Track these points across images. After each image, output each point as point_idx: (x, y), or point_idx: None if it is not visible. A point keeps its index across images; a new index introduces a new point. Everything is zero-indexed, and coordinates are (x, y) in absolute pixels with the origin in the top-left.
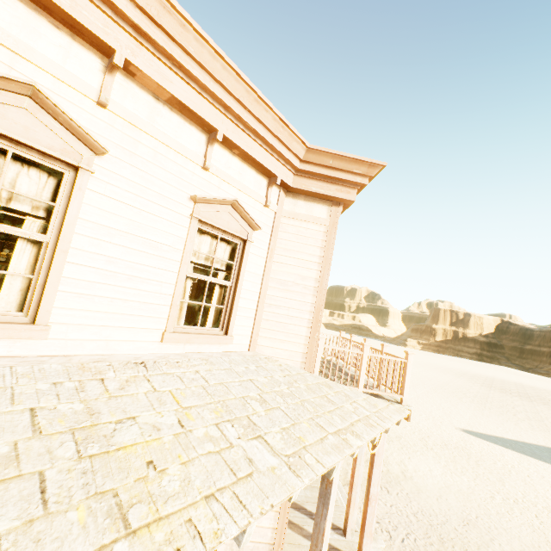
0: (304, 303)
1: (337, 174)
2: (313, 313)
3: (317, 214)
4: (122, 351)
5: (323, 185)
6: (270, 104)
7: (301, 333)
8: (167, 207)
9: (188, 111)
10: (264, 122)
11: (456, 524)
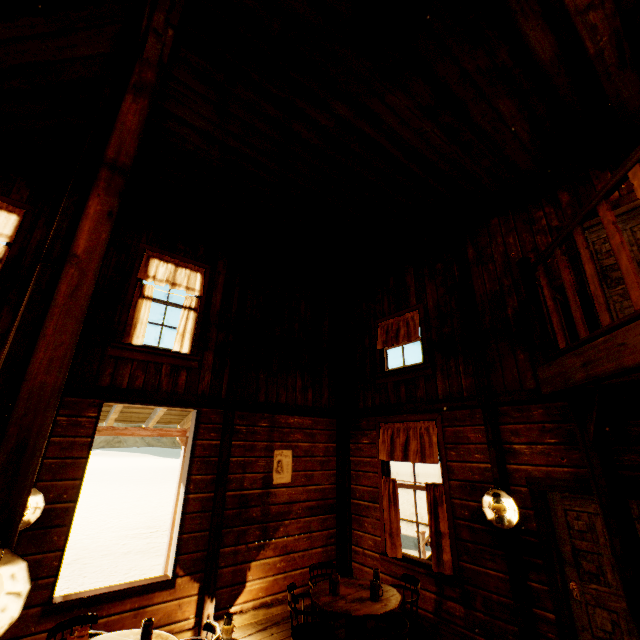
0: None
1: None
2: None
3: None
4: None
5: None
6: None
7: None
8: None
9: None
10: None
11: None
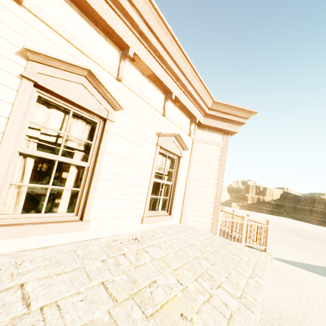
0: (210, 193)
1: (229, 117)
2: (215, 199)
3: (215, 140)
4: (123, 232)
5: (220, 123)
6: (200, 77)
7: (209, 211)
8: (146, 140)
9: (158, 82)
10: (195, 87)
11: (286, 318)
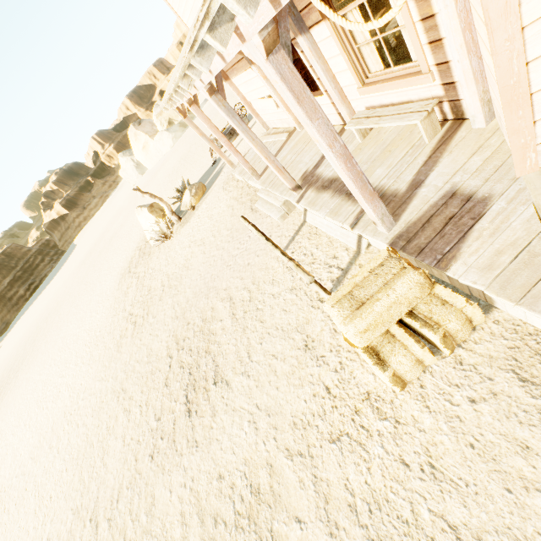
0: None
1: None
2: None
3: None
4: None
5: None
6: None
7: None
8: None
9: None
10: None
11: None
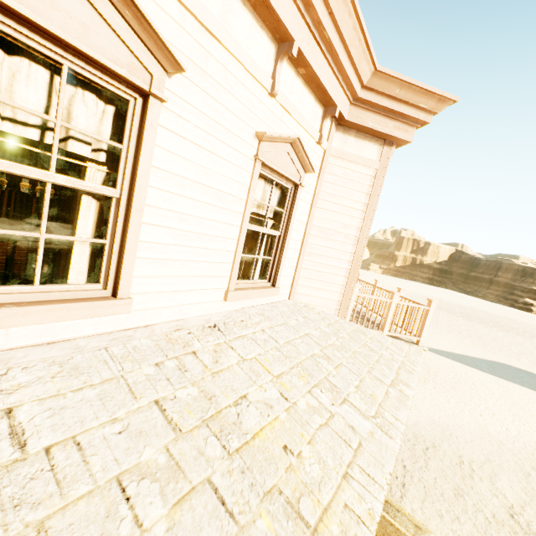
0: (343, 252)
1: (399, 107)
2: (352, 263)
3: (367, 155)
4: (192, 314)
5: (380, 120)
6: (357, 5)
7: (338, 282)
8: (234, 148)
9: (265, 8)
10: (343, 31)
11: (425, 424)
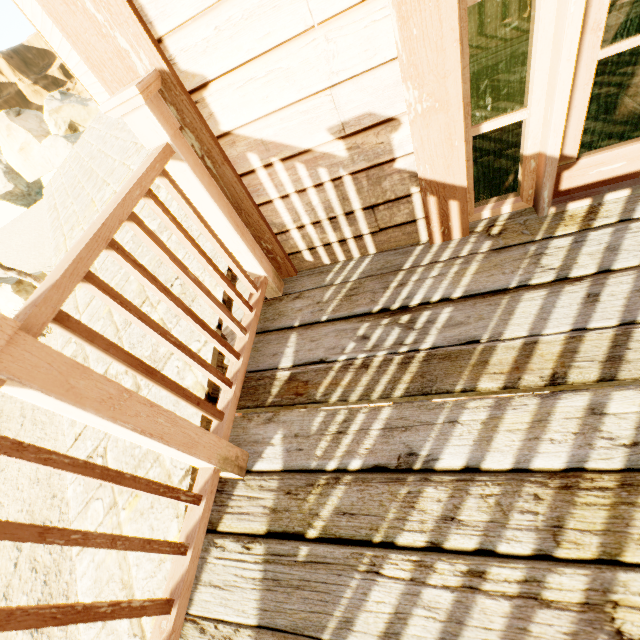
0: None
1: None
2: None
3: None
4: None
5: None
6: None
7: None
8: None
9: None
10: None
11: None
